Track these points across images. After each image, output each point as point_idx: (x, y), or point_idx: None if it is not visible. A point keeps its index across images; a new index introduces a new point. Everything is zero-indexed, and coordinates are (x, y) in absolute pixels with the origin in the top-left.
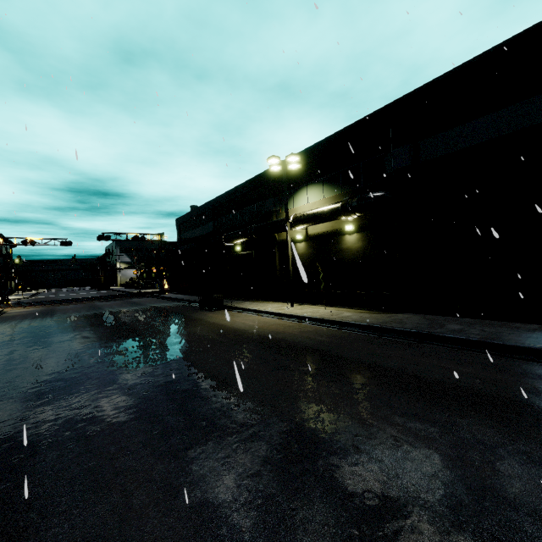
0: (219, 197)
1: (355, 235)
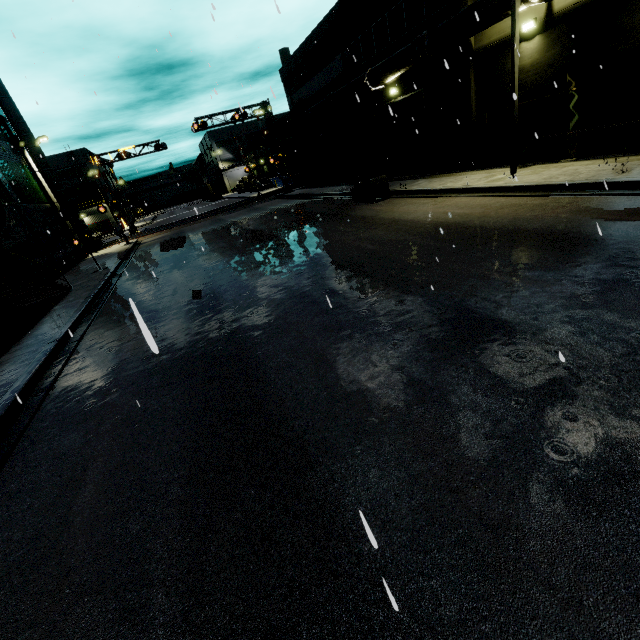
0: None
1: None
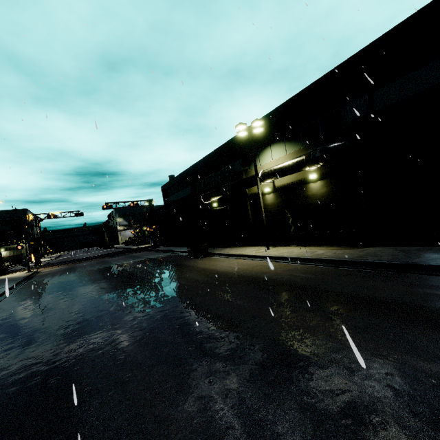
0: (195, 165)
1: (319, 182)
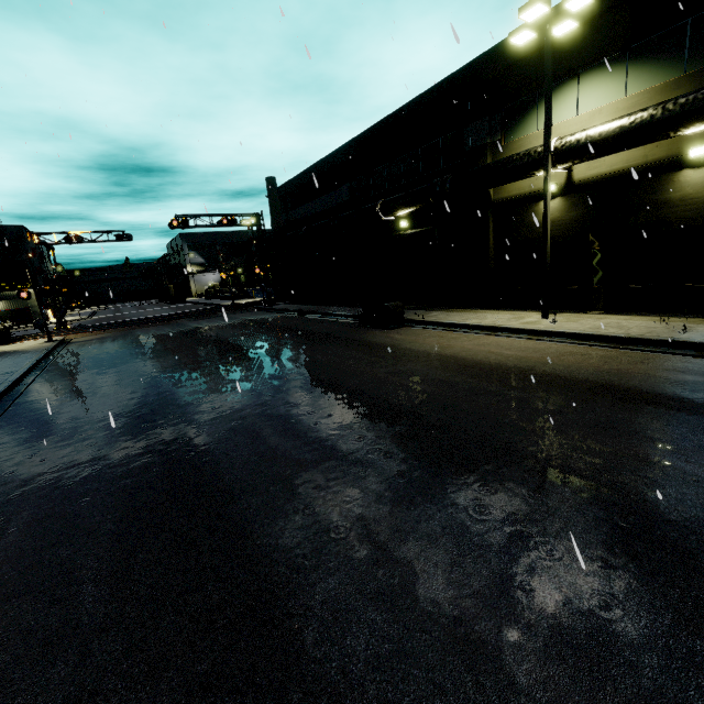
0: (362, 136)
1: None
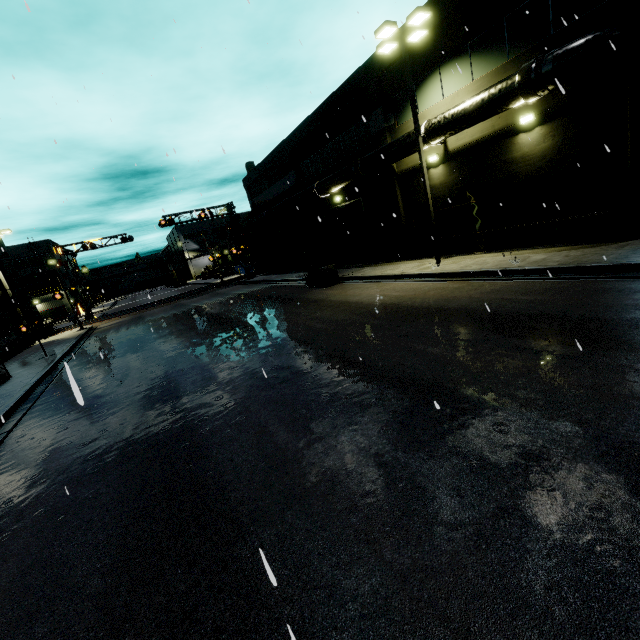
0: (297, 131)
1: (537, 129)
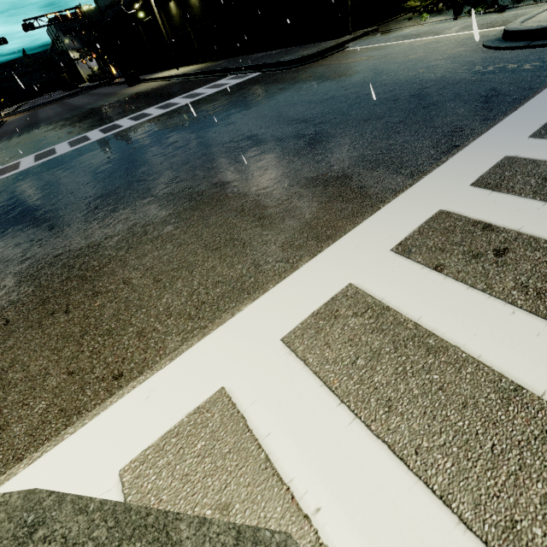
0: None
1: None
